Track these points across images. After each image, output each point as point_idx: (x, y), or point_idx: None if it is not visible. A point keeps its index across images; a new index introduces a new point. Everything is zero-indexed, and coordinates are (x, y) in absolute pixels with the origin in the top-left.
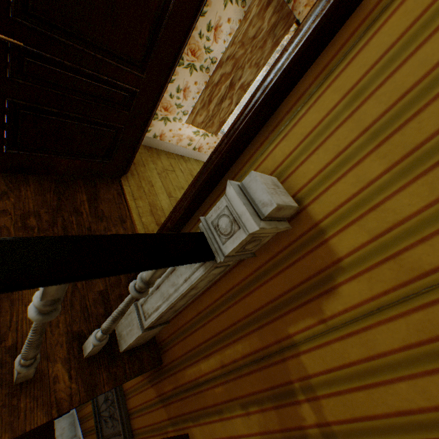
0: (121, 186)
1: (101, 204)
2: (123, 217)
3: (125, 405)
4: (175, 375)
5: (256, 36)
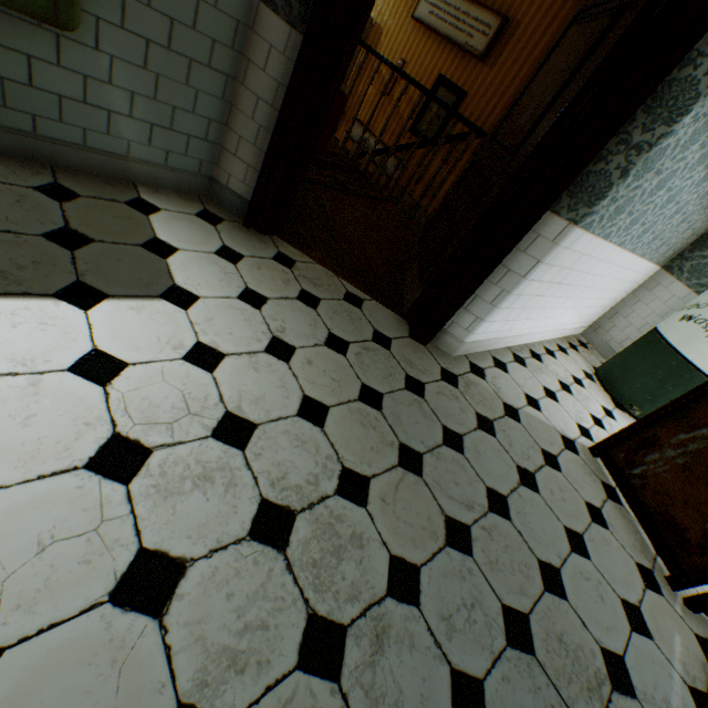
0: None
1: None
2: None
3: None
4: (351, 108)
5: None
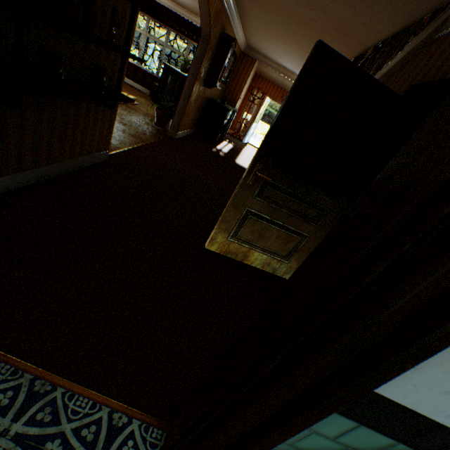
0: None
1: None
2: None
3: None
4: None
5: None
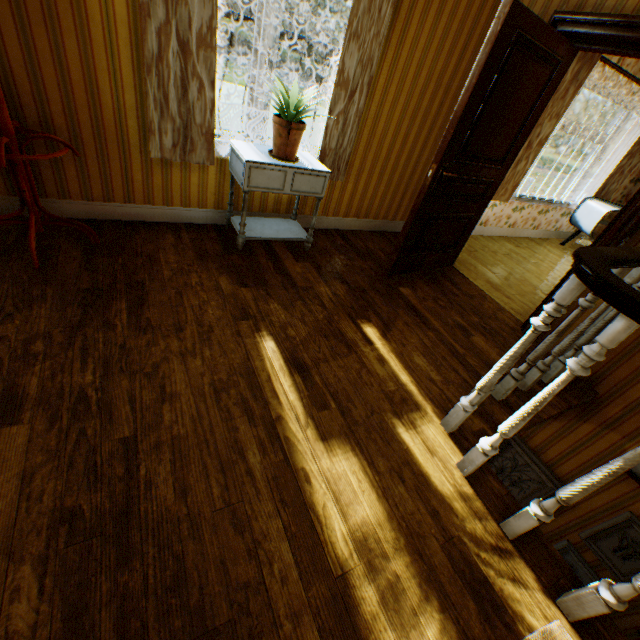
0: (458, 272)
1: (460, 287)
2: (481, 295)
3: (539, 459)
4: (622, 395)
5: (557, 90)
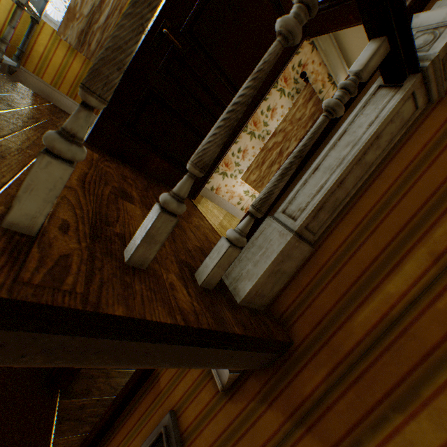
0: (193, 202)
1: None
2: (200, 217)
3: None
4: (329, 344)
5: (301, 119)
